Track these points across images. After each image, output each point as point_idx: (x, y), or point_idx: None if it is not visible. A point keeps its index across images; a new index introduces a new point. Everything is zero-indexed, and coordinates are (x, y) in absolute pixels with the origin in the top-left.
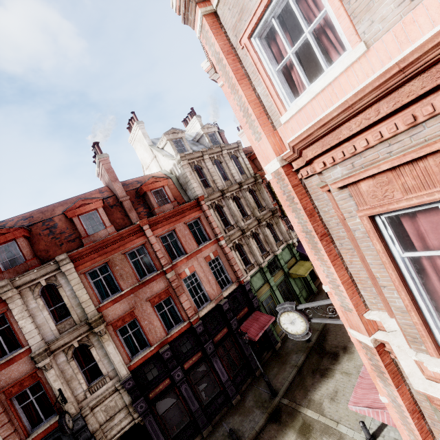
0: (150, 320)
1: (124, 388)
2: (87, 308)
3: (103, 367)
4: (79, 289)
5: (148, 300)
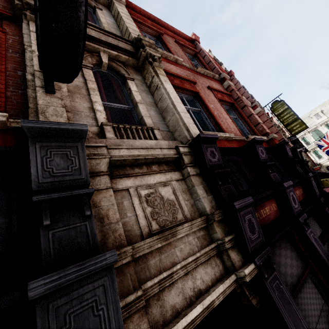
0: (217, 108)
1: (196, 169)
2: (135, 35)
3: (147, 115)
4: (127, 18)
5: (211, 87)
